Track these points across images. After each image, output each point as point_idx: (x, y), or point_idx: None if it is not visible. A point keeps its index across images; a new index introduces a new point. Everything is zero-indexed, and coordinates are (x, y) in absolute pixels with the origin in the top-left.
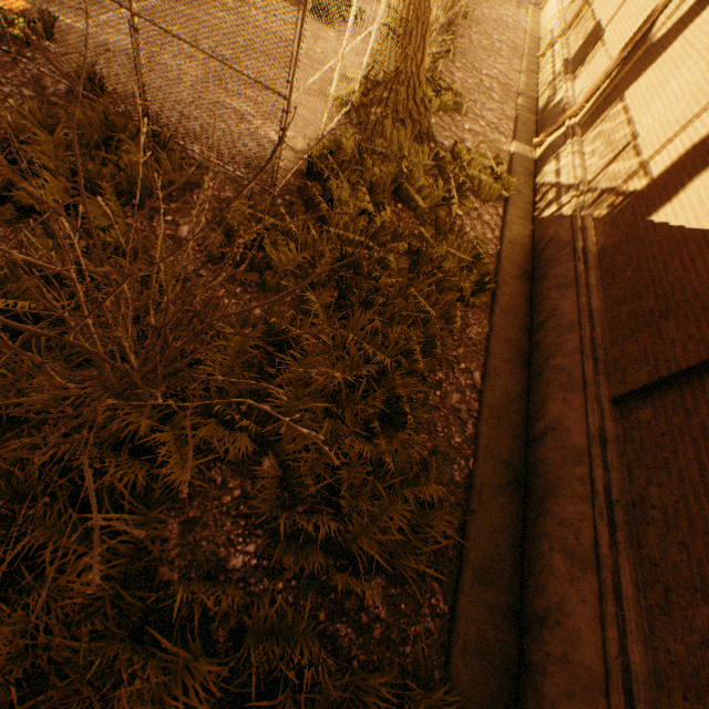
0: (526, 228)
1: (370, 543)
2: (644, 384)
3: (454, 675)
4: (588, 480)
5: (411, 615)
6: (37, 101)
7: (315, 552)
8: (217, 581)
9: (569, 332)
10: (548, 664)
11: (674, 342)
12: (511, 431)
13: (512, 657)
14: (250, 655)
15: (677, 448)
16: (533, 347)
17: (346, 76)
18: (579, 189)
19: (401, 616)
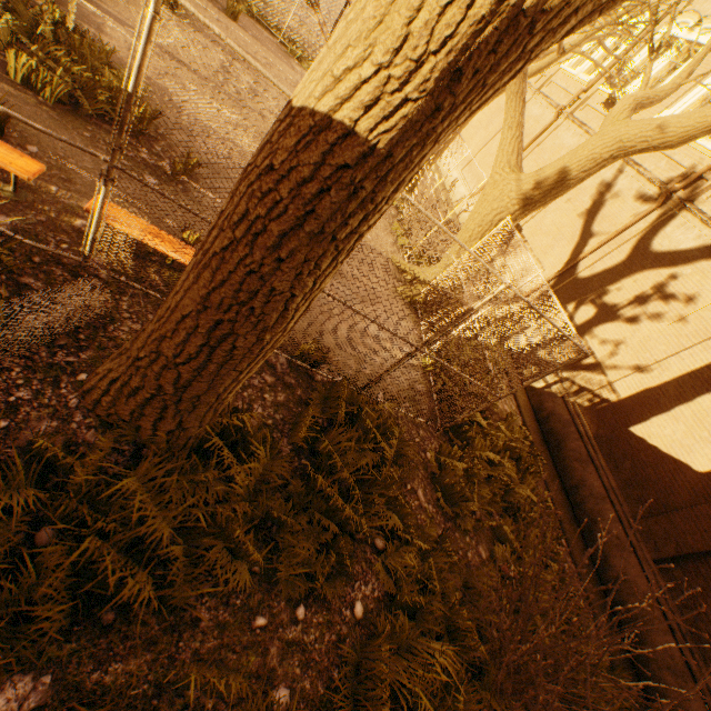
0: (524, 393)
1: None
2: (673, 555)
3: None
4: (663, 618)
5: None
6: (279, 387)
7: None
8: None
9: (604, 503)
10: None
11: (684, 532)
12: (594, 580)
13: None
14: None
15: (705, 599)
16: (574, 505)
17: (394, 264)
18: (559, 376)
19: None
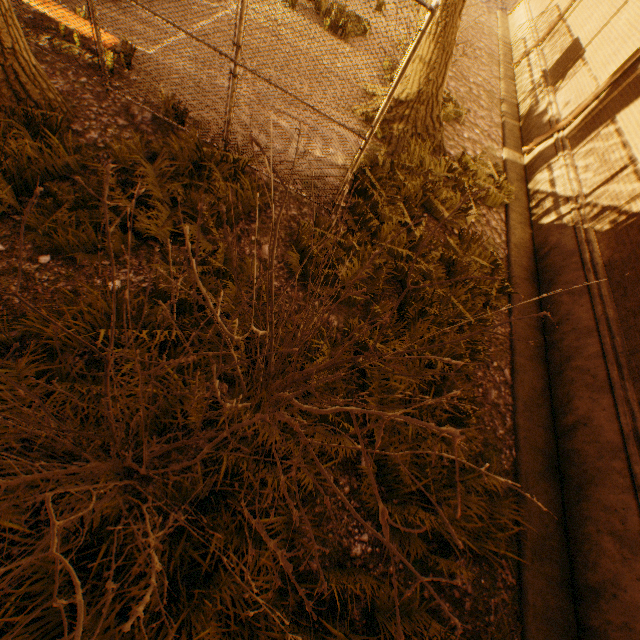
0: (526, 233)
1: (457, 530)
2: None
3: (530, 638)
4: (627, 473)
5: (489, 588)
6: (130, 129)
7: (414, 539)
8: (345, 567)
9: (588, 337)
10: (610, 630)
11: None
12: (541, 423)
13: (570, 621)
14: (380, 630)
15: None
16: (549, 345)
17: (365, 91)
18: (578, 203)
19: (482, 590)
